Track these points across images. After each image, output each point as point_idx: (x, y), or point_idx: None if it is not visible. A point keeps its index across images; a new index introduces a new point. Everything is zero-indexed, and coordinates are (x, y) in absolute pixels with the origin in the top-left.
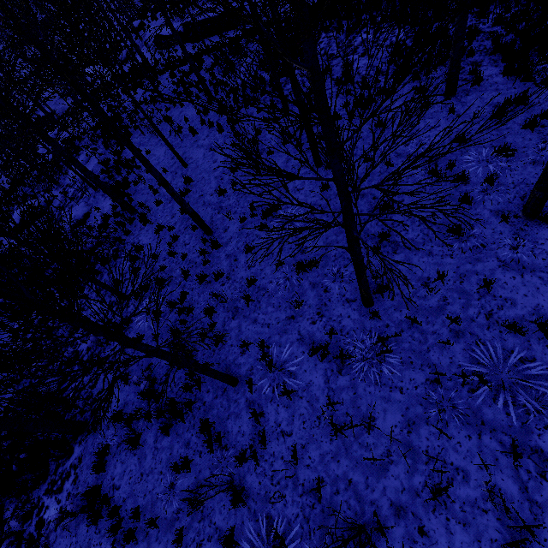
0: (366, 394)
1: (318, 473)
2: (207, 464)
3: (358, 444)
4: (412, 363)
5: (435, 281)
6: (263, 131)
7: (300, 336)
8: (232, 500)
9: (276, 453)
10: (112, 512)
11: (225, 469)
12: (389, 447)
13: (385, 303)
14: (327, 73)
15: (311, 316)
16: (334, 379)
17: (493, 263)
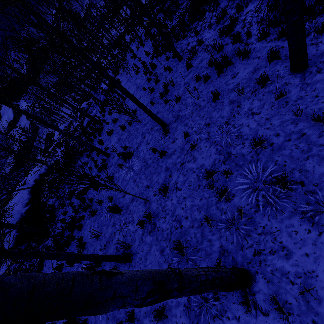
0: None
1: None
2: None
3: None
4: (108, 319)
5: None
6: (161, 79)
7: (93, 253)
8: None
9: None
10: None
11: None
12: None
13: (125, 267)
14: (222, 18)
15: (102, 244)
16: None
17: (184, 298)
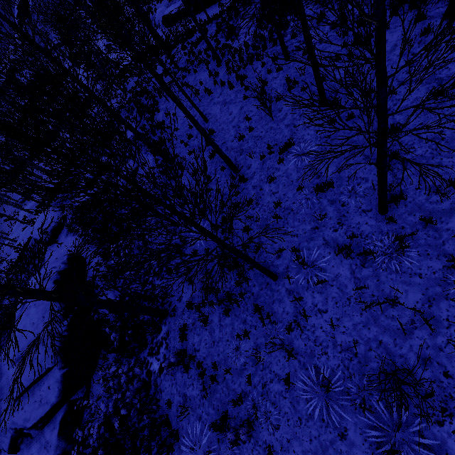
0: (388, 280)
1: (352, 337)
2: (262, 334)
3: (384, 316)
4: (428, 255)
5: (446, 187)
6: (268, 82)
7: (325, 241)
8: (287, 355)
9: (316, 324)
10: (198, 364)
11: (277, 337)
12: (412, 317)
13: (399, 210)
14: (322, 19)
15: (332, 225)
16: (358, 271)
17: None
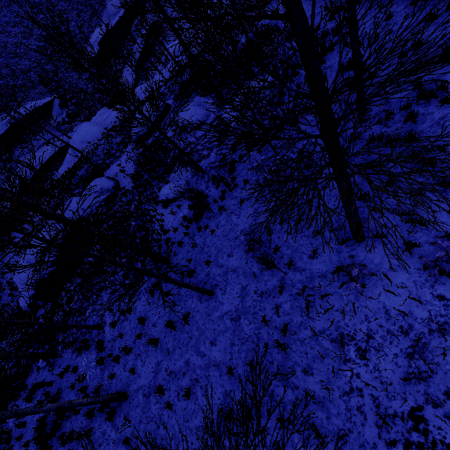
0: None
1: None
2: None
3: None
4: None
5: None
6: None
7: None
8: None
9: None
10: None
11: None
12: None
13: None
14: None
15: None
16: None
17: None
